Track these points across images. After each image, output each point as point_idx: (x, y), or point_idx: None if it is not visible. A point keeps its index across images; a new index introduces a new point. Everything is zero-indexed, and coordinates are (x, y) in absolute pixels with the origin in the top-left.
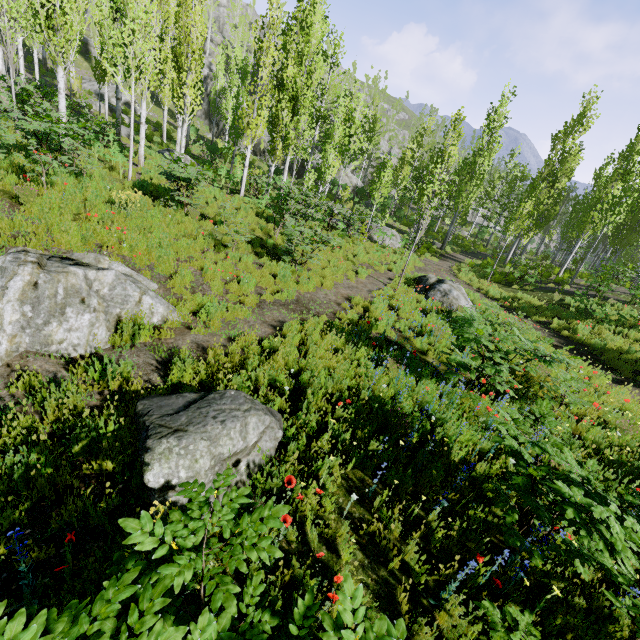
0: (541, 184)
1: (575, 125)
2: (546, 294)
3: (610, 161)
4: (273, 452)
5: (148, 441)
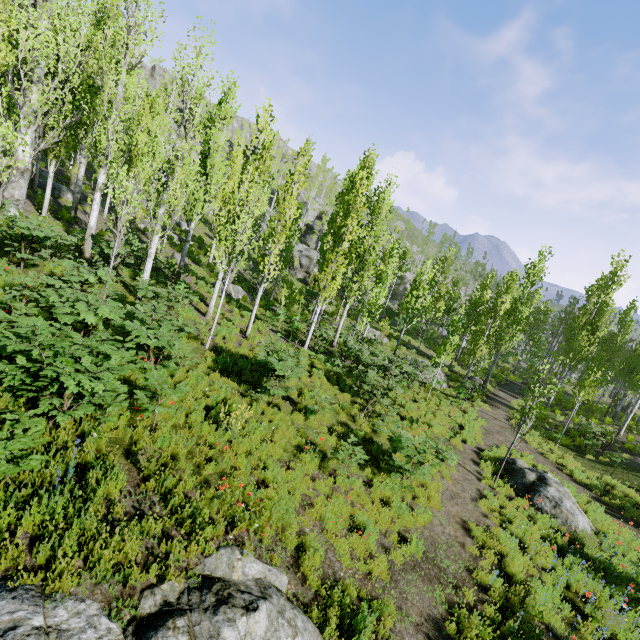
0: (582, 332)
1: (608, 282)
2: (633, 475)
3: (633, 307)
4: None
5: None
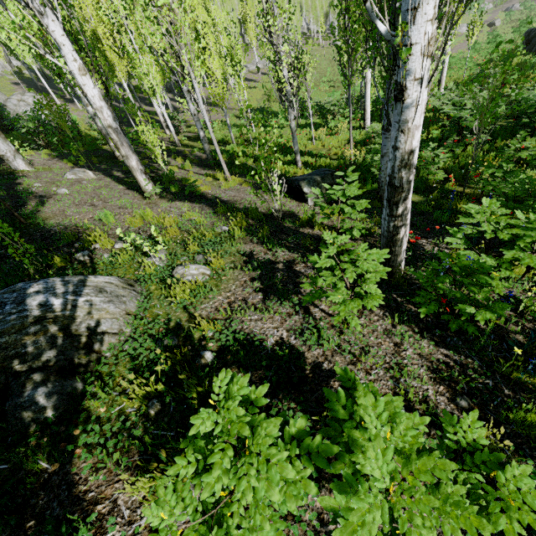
0: None
1: None
2: None
3: None
4: (501, 22)
5: (493, 22)
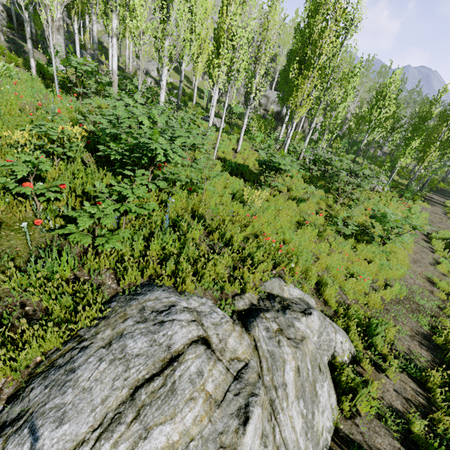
0: None
1: None
2: None
3: None
4: None
5: None
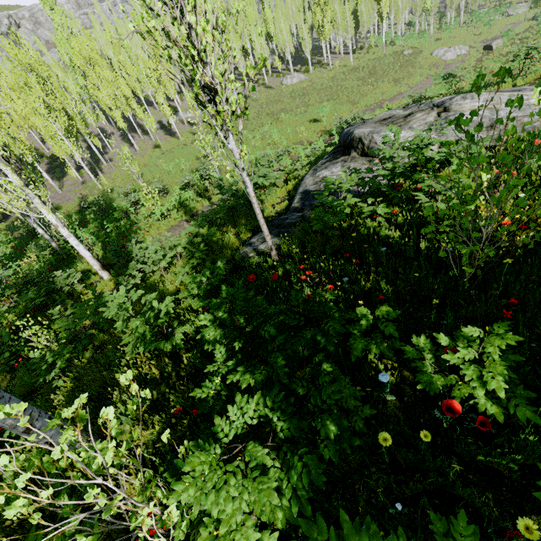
0: None
1: None
2: None
3: None
4: (502, 43)
5: (490, 44)
